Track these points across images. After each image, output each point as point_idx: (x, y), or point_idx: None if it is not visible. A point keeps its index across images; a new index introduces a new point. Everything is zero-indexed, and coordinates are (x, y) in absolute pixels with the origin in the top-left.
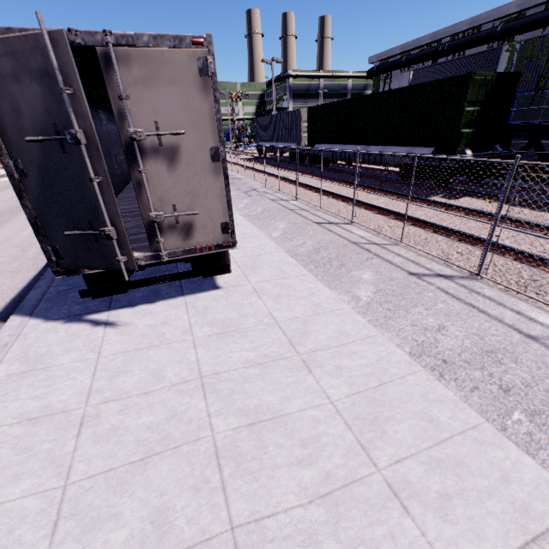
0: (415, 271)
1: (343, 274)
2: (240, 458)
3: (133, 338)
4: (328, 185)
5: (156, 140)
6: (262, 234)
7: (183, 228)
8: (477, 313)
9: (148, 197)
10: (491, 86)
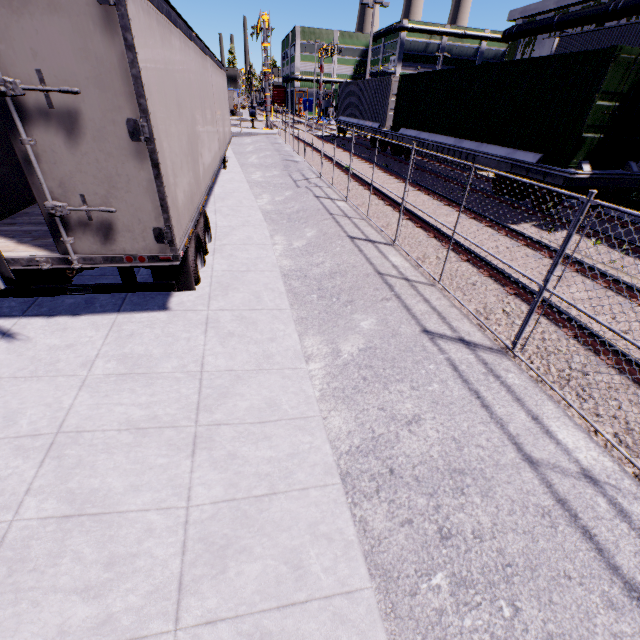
0: (433, 328)
1: (345, 314)
2: (19, 565)
3: (20, 360)
4: (396, 187)
5: (43, 98)
6: (269, 243)
7: (99, 228)
8: (477, 408)
9: (40, 180)
10: None
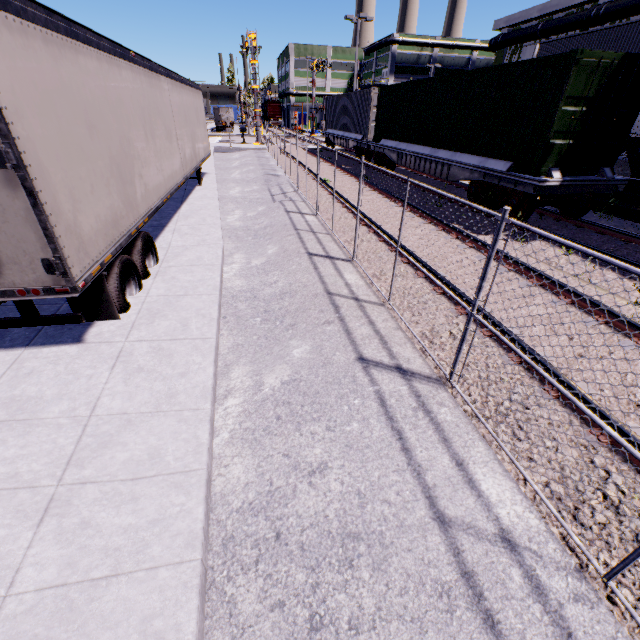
0: (370, 355)
1: (284, 339)
2: None
3: None
4: (371, 199)
5: None
6: (218, 263)
7: None
8: (395, 452)
9: None
10: (611, 74)
